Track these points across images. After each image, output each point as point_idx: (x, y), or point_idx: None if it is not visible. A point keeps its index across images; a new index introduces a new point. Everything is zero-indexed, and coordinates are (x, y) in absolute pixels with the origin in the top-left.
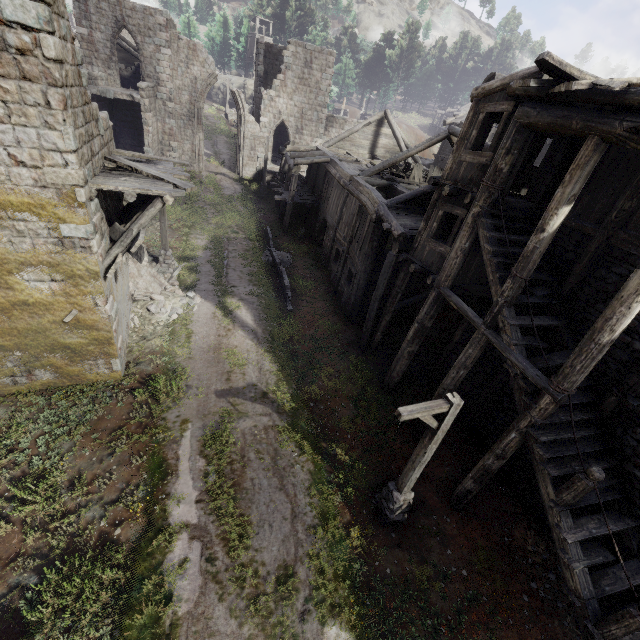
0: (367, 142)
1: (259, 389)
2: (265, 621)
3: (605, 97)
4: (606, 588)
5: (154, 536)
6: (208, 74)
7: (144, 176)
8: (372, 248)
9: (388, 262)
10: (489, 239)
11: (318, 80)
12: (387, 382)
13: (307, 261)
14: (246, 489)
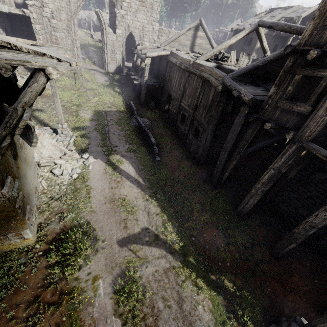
0: (188, 42)
1: (151, 232)
2: None
3: None
4: None
5: None
6: None
7: (24, 52)
8: (218, 112)
9: (238, 122)
10: None
11: (152, 2)
12: (241, 211)
13: (160, 123)
14: None
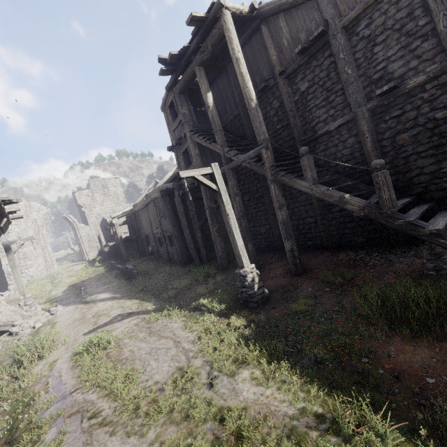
0: None
1: (124, 314)
2: (171, 413)
3: (187, 54)
4: (374, 201)
5: (17, 446)
6: (43, 214)
7: None
8: (169, 210)
9: (177, 202)
10: (200, 137)
11: (115, 191)
12: (220, 263)
13: (146, 262)
14: (125, 358)
